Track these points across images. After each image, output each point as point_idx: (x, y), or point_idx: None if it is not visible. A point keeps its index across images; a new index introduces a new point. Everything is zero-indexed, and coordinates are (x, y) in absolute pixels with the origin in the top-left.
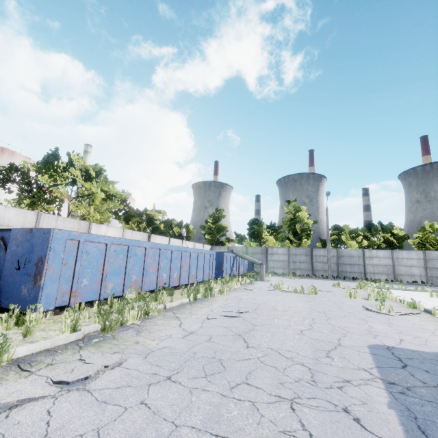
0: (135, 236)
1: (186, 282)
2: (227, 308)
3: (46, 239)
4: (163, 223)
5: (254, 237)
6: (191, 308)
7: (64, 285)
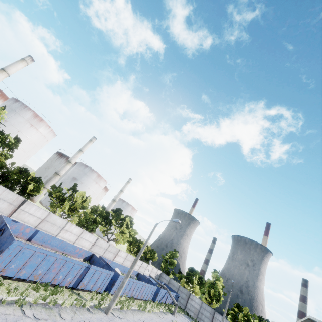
0: (130, 257)
1: (139, 297)
2: (146, 319)
3: (118, 276)
4: (144, 252)
5: (187, 280)
6: (137, 313)
7: (115, 288)
